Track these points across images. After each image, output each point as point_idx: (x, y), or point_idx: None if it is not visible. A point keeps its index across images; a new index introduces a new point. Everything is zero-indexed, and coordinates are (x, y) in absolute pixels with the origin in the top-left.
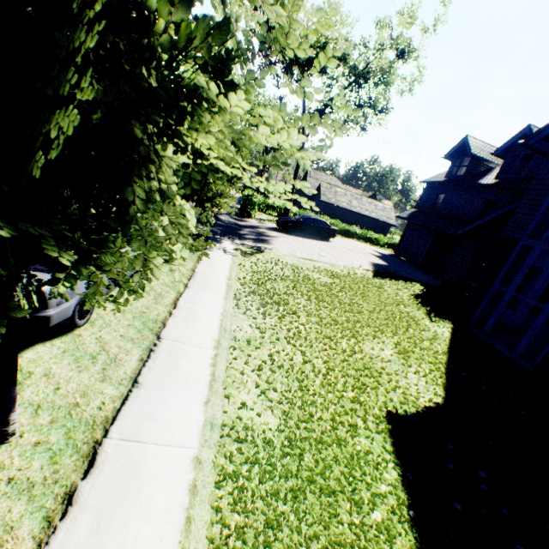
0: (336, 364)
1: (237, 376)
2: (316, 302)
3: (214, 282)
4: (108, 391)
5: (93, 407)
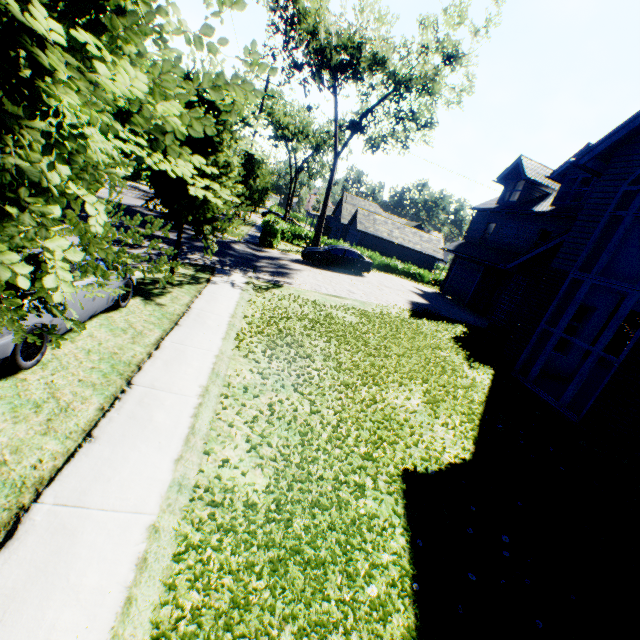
0: (351, 415)
1: (224, 428)
2: (336, 344)
3: (212, 320)
4: (50, 446)
5: (25, 465)
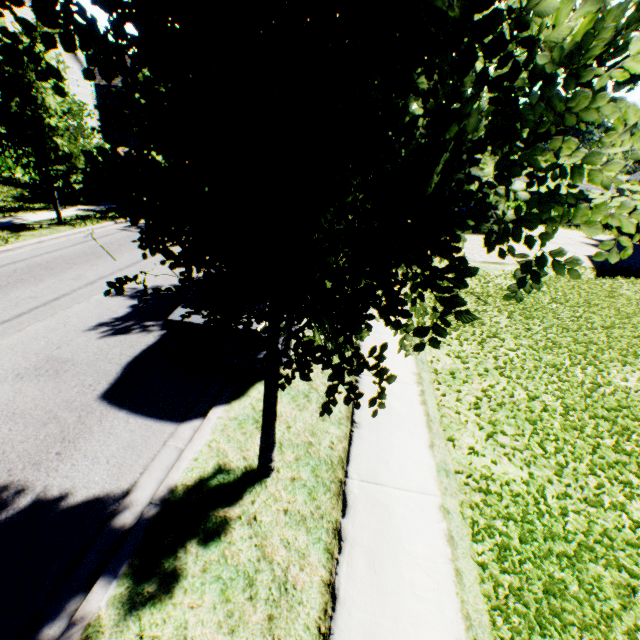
0: (575, 401)
1: (451, 415)
2: (521, 319)
3: None
4: (331, 431)
5: (324, 446)
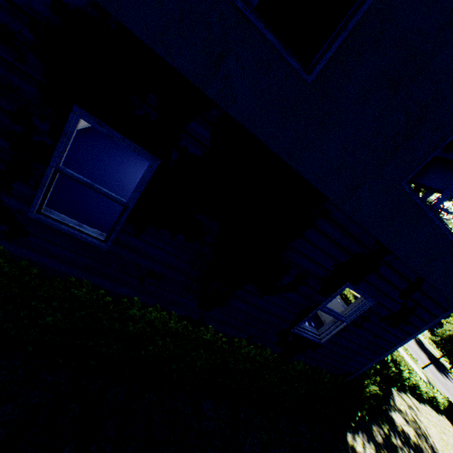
0: None
1: None
2: None
3: None
4: None
5: None
